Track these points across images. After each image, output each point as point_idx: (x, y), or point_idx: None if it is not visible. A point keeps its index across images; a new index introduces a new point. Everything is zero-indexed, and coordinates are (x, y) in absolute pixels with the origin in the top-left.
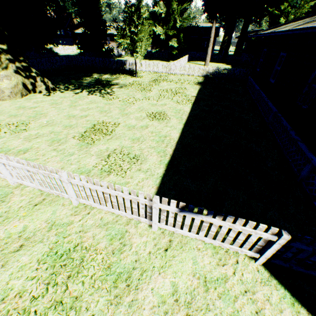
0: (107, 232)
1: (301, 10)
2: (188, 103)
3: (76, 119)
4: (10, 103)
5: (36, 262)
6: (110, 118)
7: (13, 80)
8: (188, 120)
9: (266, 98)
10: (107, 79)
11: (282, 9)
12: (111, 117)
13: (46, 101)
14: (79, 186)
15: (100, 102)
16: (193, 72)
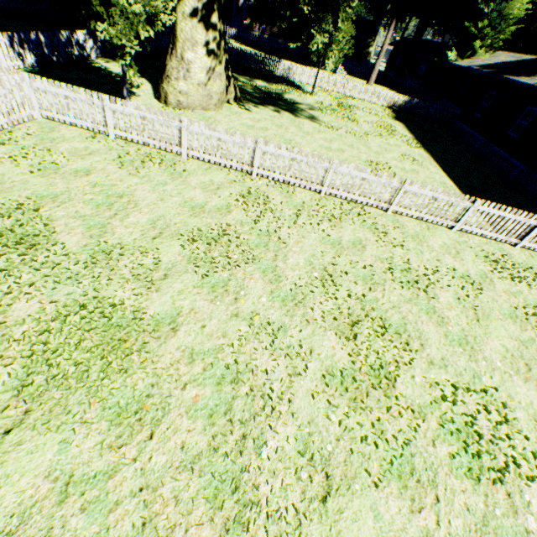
0: (492, 247)
1: (500, 35)
2: (419, 148)
3: (337, 153)
4: (223, 118)
5: (476, 260)
6: (370, 157)
7: (222, 82)
8: (442, 169)
9: (504, 152)
10: (269, 90)
11: (479, 27)
12: (369, 155)
13: (263, 121)
14: (477, 213)
15: (329, 133)
16: (376, 99)
